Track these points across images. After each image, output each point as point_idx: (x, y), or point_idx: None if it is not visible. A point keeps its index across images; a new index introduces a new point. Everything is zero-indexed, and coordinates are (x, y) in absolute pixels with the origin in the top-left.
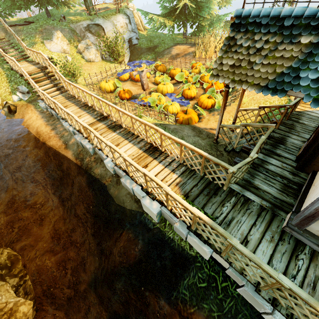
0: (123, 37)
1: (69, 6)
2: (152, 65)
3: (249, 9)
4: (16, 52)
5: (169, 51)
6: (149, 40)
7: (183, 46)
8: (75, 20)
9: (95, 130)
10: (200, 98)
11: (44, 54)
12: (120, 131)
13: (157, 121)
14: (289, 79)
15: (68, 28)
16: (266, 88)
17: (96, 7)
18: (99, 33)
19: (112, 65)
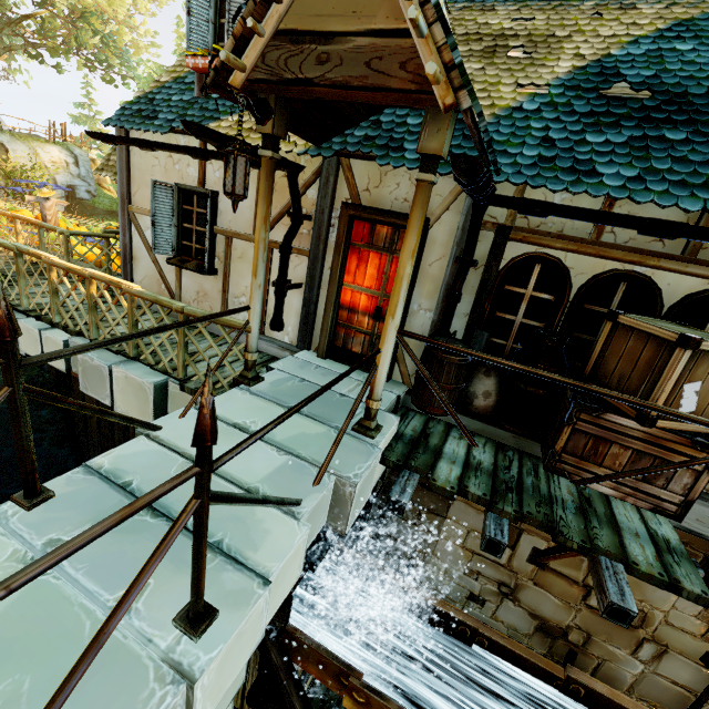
0: (55, 178)
1: None
2: (100, 225)
3: None
4: None
5: None
6: (117, 203)
7: None
8: None
9: None
10: None
11: None
12: None
13: None
14: None
15: None
16: None
17: None
18: None
19: (7, 203)
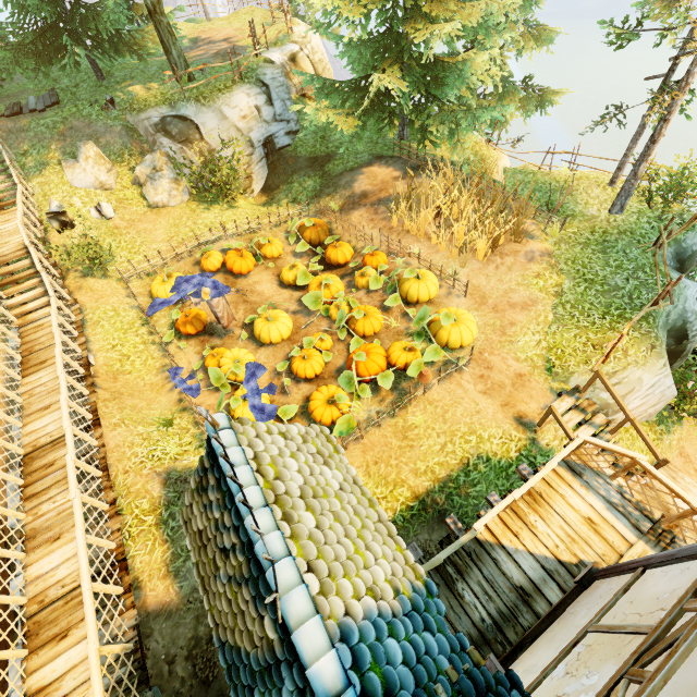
0: (250, 137)
1: (141, 56)
2: (293, 224)
3: (218, 447)
4: (7, 184)
5: (351, 179)
6: (320, 135)
7: (386, 171)
8: (137, 104)
9: (49, 468)
10: (312, 398)
11: (53, 199)
12: (85, 490)
13: (196, 447)
14: (245, 680)
15: (120, 125)
16: (223, 651)
17: (225, 32)
18: (190, 135)
19: (207, 215)
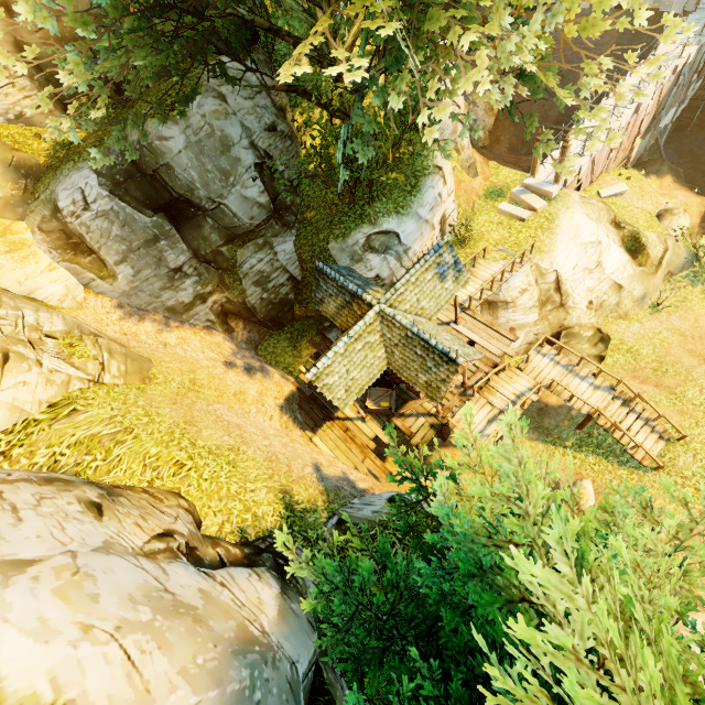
0: None
1: None
2: None
3: None
4: None
5: None
6: None
7: None
8: None
9: None
10: None
11: None
12: None
13: None
14: None
15: None
16: None
17: None
18: None
19: None
